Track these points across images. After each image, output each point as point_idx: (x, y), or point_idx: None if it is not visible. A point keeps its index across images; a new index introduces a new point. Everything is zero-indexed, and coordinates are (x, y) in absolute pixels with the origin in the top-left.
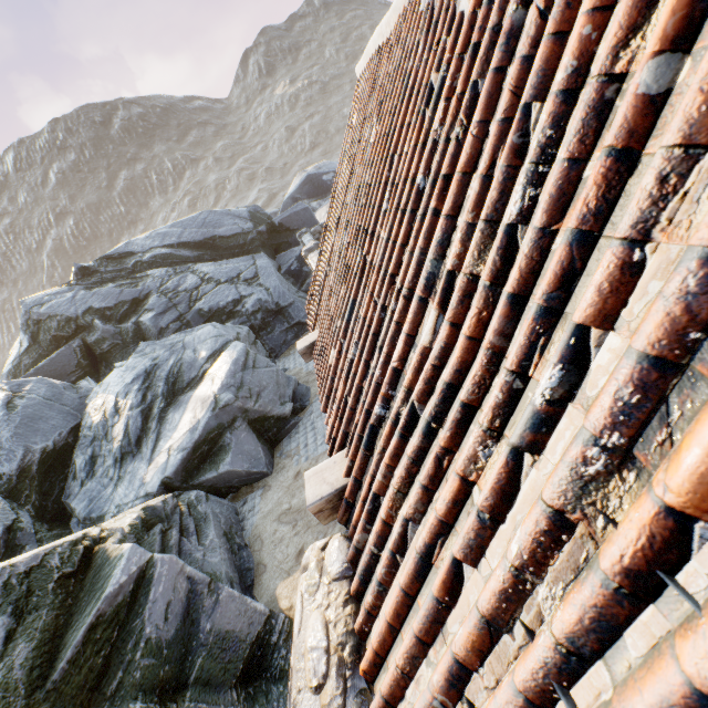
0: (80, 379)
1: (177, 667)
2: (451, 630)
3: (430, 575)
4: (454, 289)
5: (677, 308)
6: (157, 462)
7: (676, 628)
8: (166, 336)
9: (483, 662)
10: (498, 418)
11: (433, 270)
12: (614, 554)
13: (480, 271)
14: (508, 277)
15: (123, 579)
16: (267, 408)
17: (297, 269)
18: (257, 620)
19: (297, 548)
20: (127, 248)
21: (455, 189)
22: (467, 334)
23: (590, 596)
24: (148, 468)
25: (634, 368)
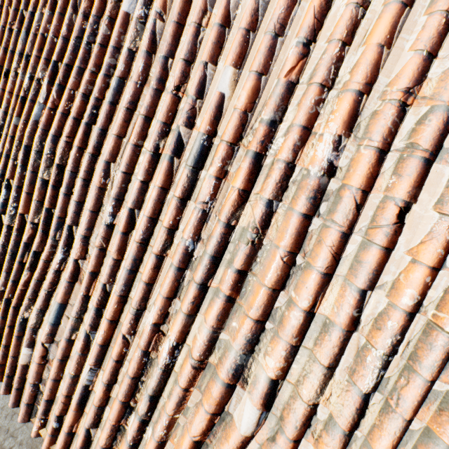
0: None
1: None
2: None
3: None
4: (276, 391)
5: None
6: None
7: None
8: None
9: None
10: None
11: (242, 362)
12: None
13: (319, 400)
14: (359, 423)
15: None
16: None
17: None
18: None
19: None
20: None
21: (266, 300)
22: None
23: None
24: None
25: None
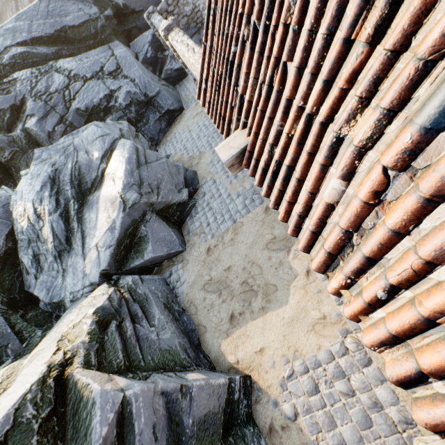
0: None
1: None
2: None
3: None
4: None
5: None
6: (90, 258)
7: None
8: (56, 139)
9: None
10: None
11: None
12: None
13: None
14: None
15: (104, 431)
16: (168, 198)
17: (152, 56)
18: (222, 392)
19: (227, 313)
20: None
21: None
22: None
23: None
24: (84, 262)
25: None
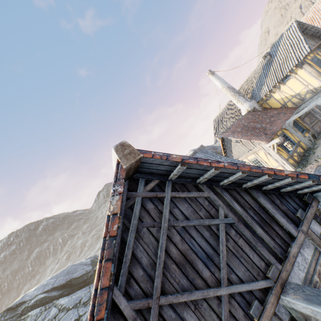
0: None
1: None
2: None
3: None
4: None
5: None
6: None
7: None
8: None
9: None
10: None
11: None
12: None
13: None
14: None
15: None
16: None
17: None
18: None
19: None
20: (22, 299)
21: None
22: None
23: None
24: None
25: None
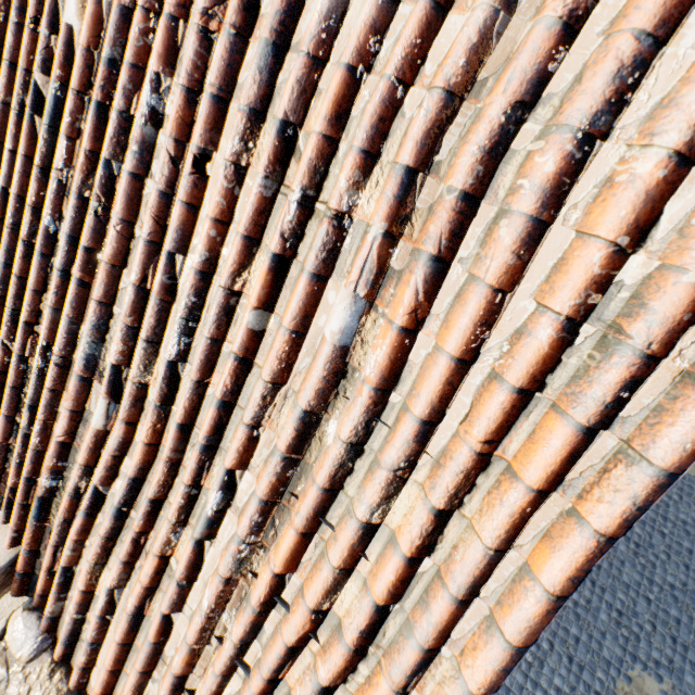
0: None
1: None
2: (170, 654)
3: (145, 623)
4: (123, 381)
5: (274, 479)
6: None
7: (283, 617)
8: None
9: (196, 665)
10: (183, 514)
11: (93, 352)
12: (257, 597)
13: (149, 380)
14: (176, 398)
15: None
16: None
17: None
18: None
19: None
20: None
21: (105, 278)
22: (146, 442)
23: (248, 619)
24: None
25: (259, 506)
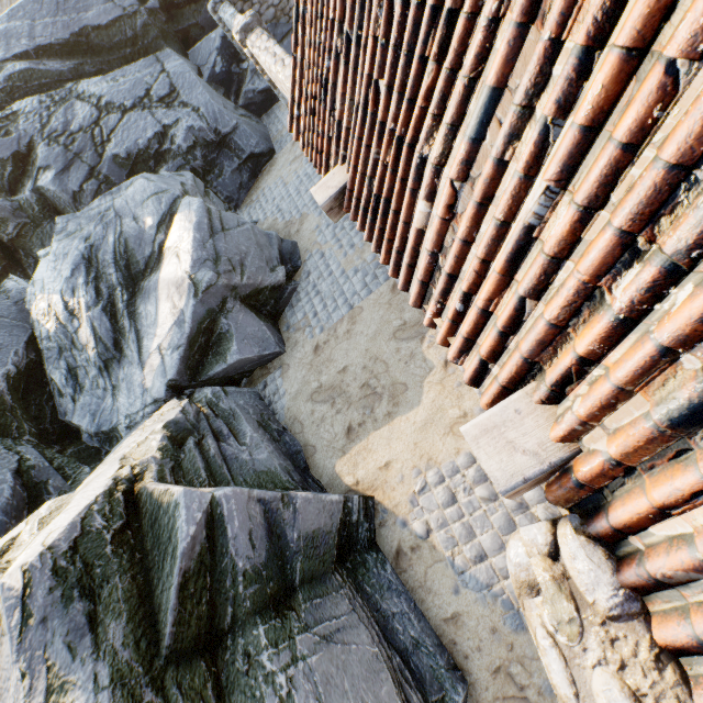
0: (2, 278)
1: (280, 579)
2: None
3: None
4: None
5: None
6: (151, 366)
7: None
8: (85, 203)
9: None
10: None
11: None
12: None
13: None
14: None
15: (192, 530)
16: (257, 280)
17: (223, 71)
18: (335, 510)
19: (343, 426)
20: None
21: None
22: None
23: None
24: (143, 373)
25: None
